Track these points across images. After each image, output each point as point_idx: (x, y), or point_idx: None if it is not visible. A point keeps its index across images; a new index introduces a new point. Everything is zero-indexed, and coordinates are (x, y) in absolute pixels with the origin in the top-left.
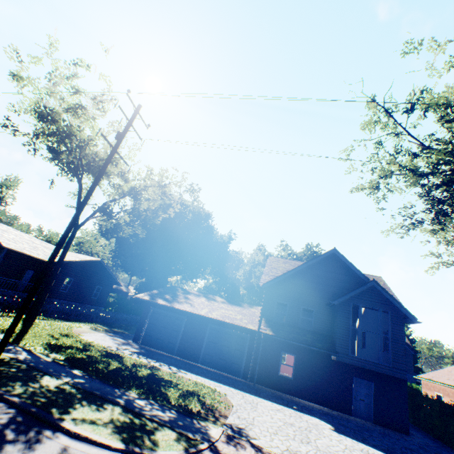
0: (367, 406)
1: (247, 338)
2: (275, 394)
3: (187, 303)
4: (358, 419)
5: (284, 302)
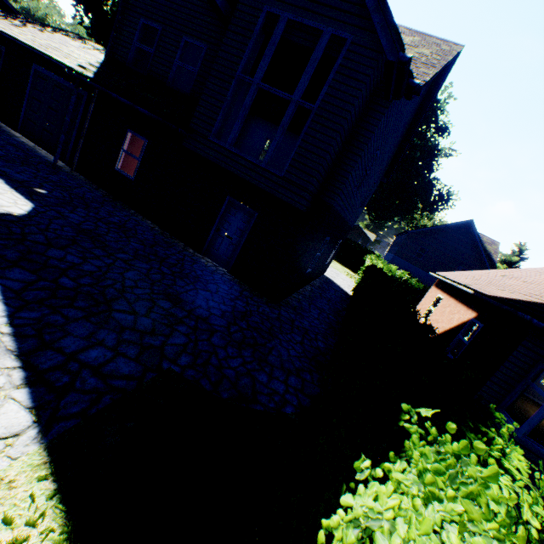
0: (232, 247)
1: (83, 98)
2: (69, 184)
3: (15, 24)
4: (202, 260)
5: (153, 24)
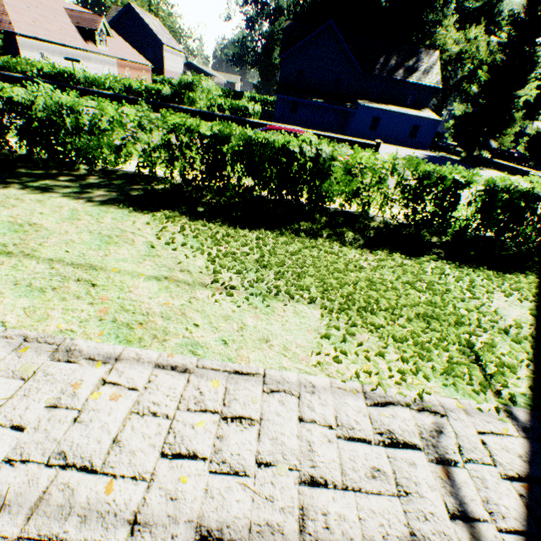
0: None
1: None
2: None
3: None
4: None
5: None
